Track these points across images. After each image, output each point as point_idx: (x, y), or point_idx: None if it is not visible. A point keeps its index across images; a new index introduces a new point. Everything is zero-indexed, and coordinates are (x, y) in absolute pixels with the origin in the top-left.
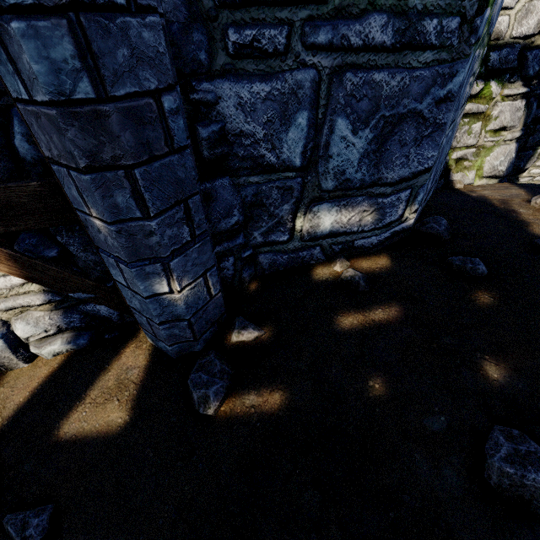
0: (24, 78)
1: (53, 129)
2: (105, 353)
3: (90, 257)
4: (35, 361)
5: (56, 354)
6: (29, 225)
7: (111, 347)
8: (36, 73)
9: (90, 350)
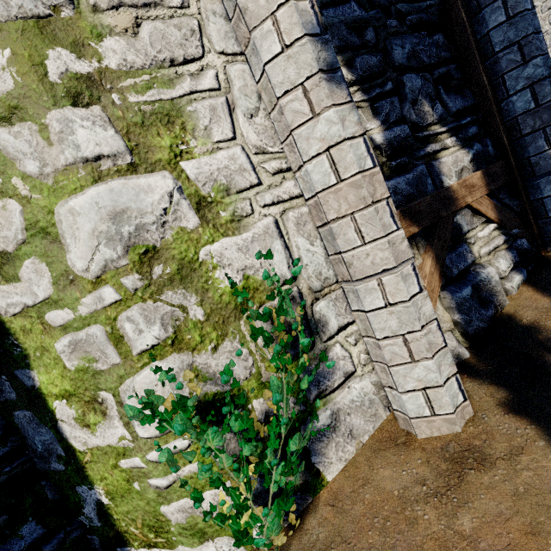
0: (539, 98)
1: (546, 111)
2: (548, 267)
3: (514, 203)
4: (509, 299)
5: (517, 288)
6: (500, 184)
7: (544, 265)
8: (550, 91)
9: (534, 274)
